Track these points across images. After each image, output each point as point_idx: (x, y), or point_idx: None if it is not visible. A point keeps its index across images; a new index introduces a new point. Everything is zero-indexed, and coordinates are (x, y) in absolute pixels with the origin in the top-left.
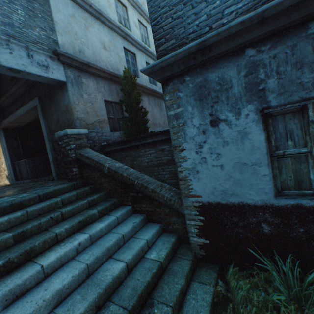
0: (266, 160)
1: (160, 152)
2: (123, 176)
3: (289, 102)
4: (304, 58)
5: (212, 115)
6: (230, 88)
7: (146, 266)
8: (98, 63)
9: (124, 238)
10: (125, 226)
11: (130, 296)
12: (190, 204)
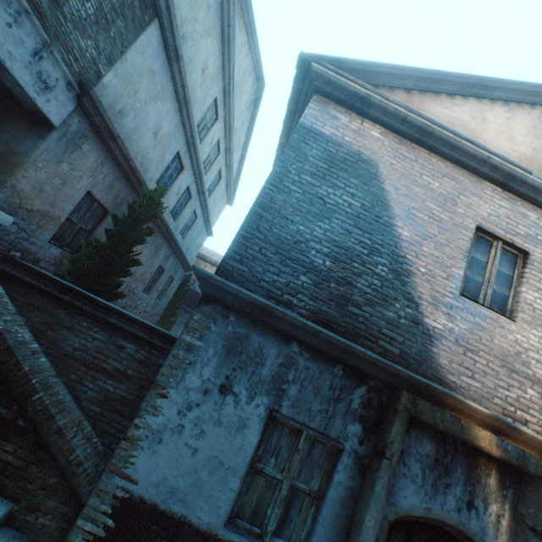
0: (244, 470)
1: (114, 347)
2: (21, 369)
3: (294, 418)
4: (322, 388)
5: (229, 378)
6: (262, 365)
7: None
8: (130, 143)
9: None
10: None
11: None
12: (111, 488)
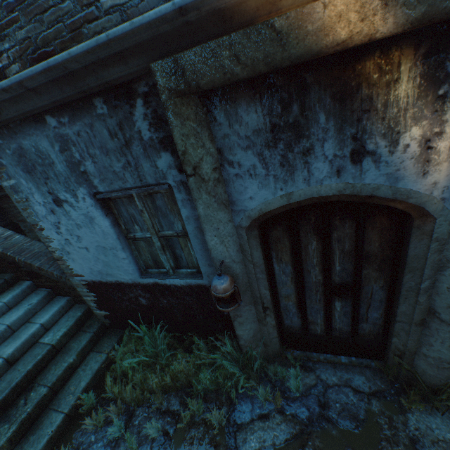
0: (119, 245)
1: None
2: None
3: (115, 190)
4: (107, 143)
5: (51, 193)
6: (53, 164)
7: (35, 353)
8: None
9: (12, 327)
10: (17, 311)
11: (2, 390)
12: (79, 282)
